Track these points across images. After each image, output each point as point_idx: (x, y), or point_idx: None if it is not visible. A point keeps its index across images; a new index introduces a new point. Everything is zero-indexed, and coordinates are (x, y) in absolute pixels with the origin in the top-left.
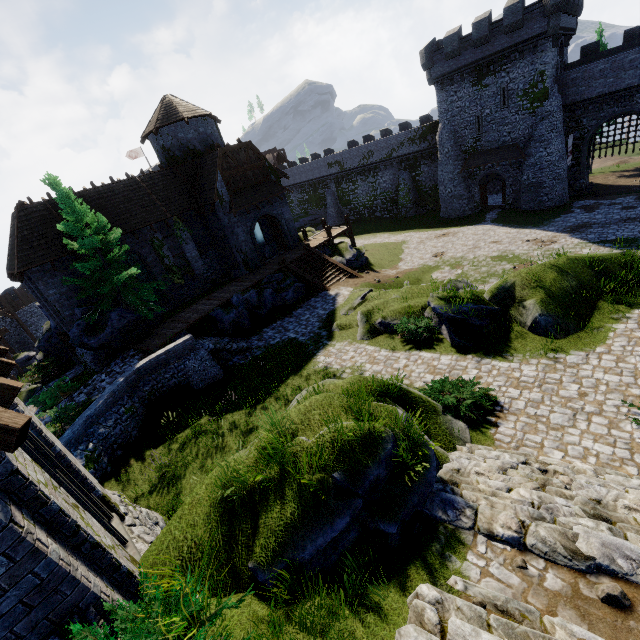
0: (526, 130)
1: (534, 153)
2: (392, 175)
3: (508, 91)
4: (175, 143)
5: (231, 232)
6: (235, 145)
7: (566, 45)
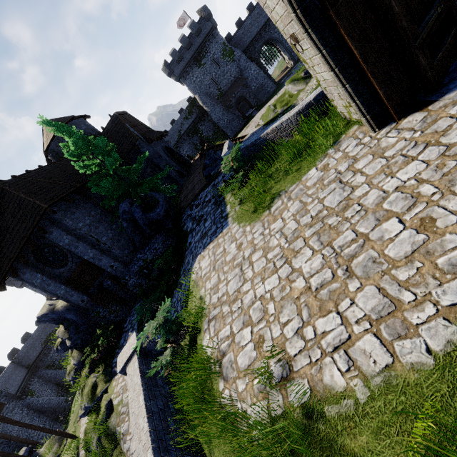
0: (236, 69)
1: (248, 75)
2: (188, 145)
3: (216, 59)
4: None
5: (159, 156)
6: (121, 112)
7: None
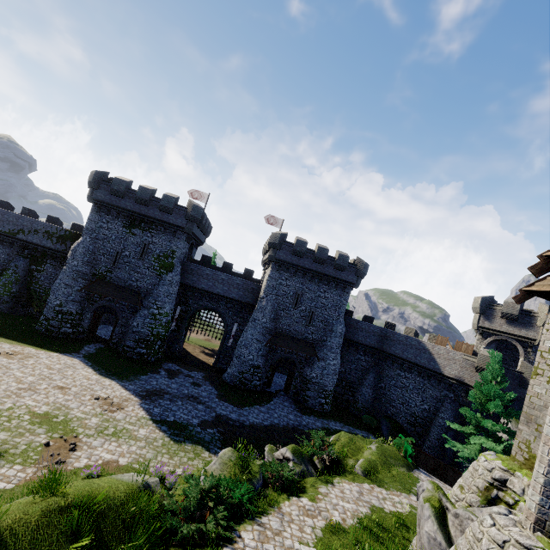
0: (150, 285)
1: (150, 307)
2: (6, 254)
3: (148, 248)
4: None
5: None
6: None
7: (196, 247)
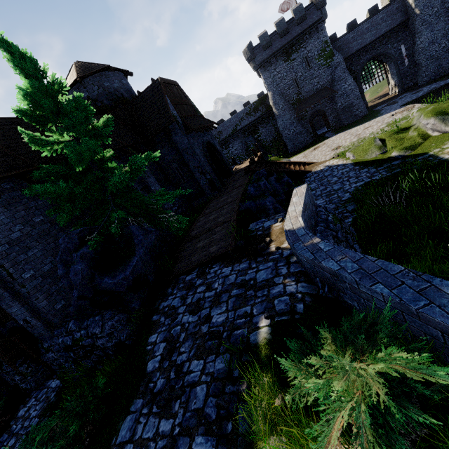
0: (328, 77)
1: (339, 88)
2: (240, 143)
3: (309, 58)
4: (102, 92)
5: (192, 153)
6: (168, 80)
7: None
